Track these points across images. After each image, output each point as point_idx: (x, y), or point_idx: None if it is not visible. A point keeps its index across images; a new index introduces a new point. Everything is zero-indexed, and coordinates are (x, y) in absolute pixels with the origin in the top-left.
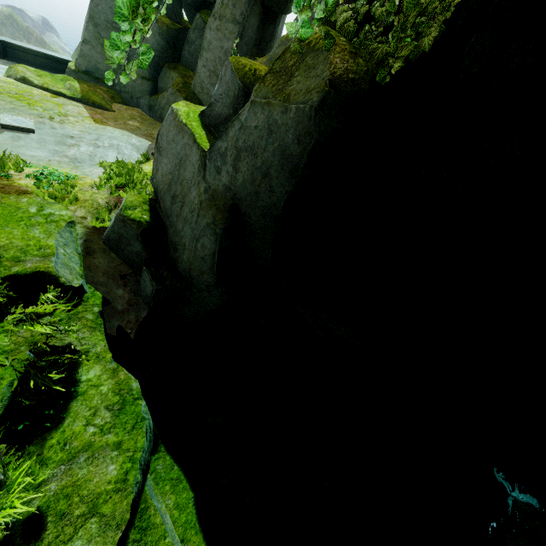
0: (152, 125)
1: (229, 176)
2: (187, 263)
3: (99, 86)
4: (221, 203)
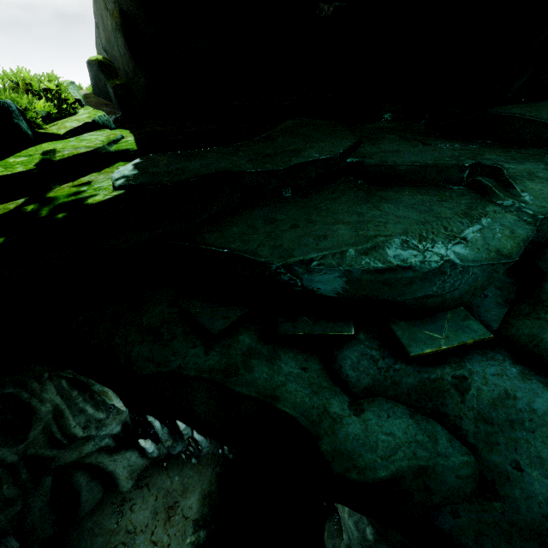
0: None
1: None
2: (122, 67)
3: None
4: (116, 13)
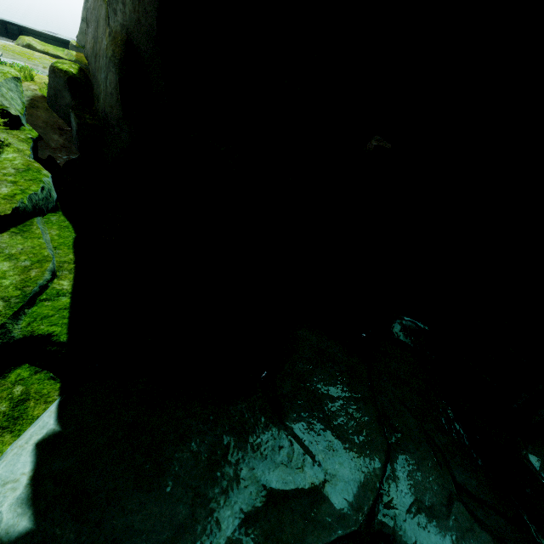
0: None
1: (121, 14)
2: (102, 103)
3: None
4: (119, 40)
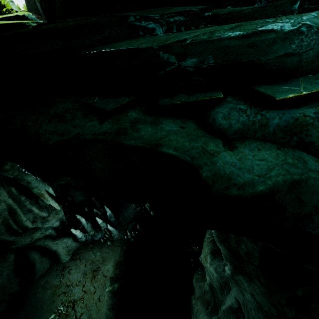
0: None
1: None
2: None
3: None
4: None
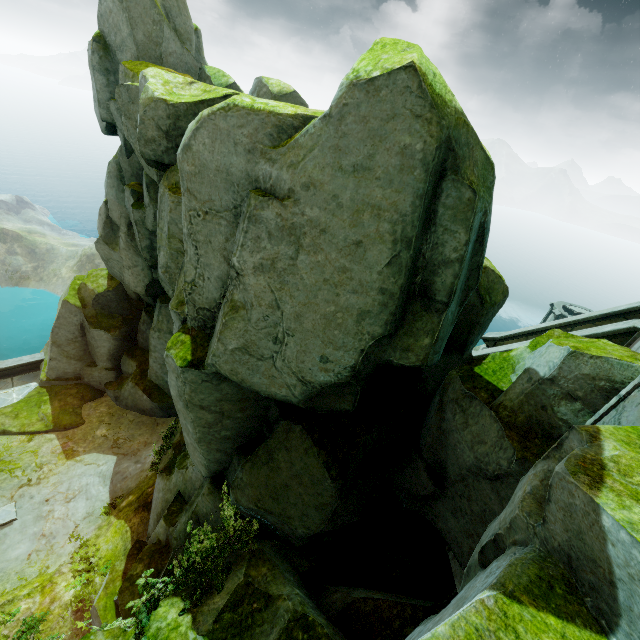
0: (119, 422)
1: None
2: None
3: (69, 392)
4: None
